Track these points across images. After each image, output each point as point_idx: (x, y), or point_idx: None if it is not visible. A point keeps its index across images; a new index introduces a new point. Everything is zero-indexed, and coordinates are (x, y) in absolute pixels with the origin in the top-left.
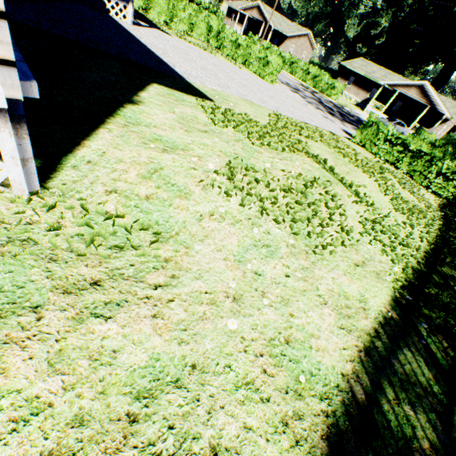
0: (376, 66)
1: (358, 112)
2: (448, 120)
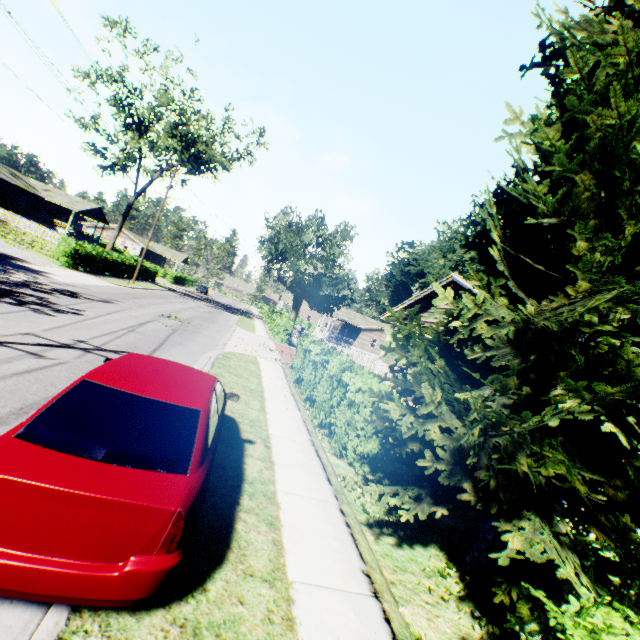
0: None
1: None
2: (362, 329)
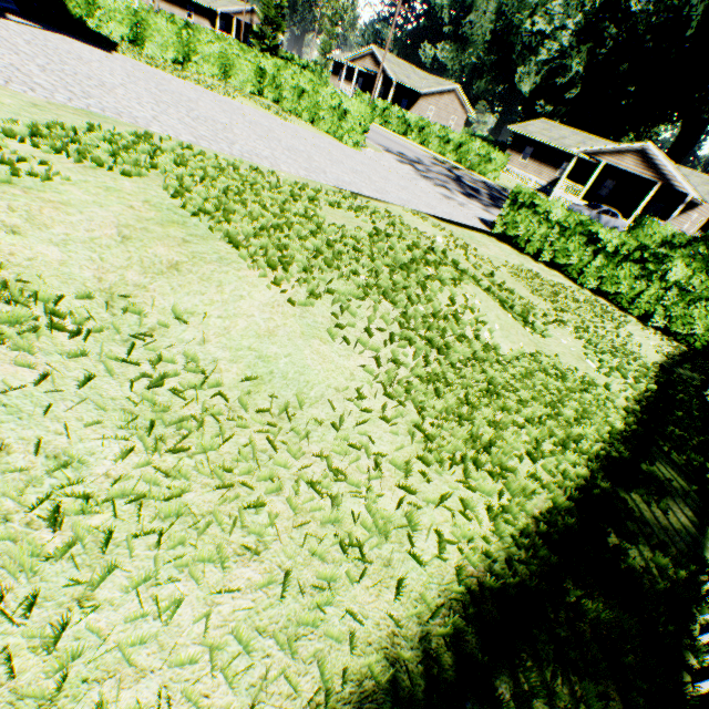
0: (567, 129)
1: None
2: (698, 204)
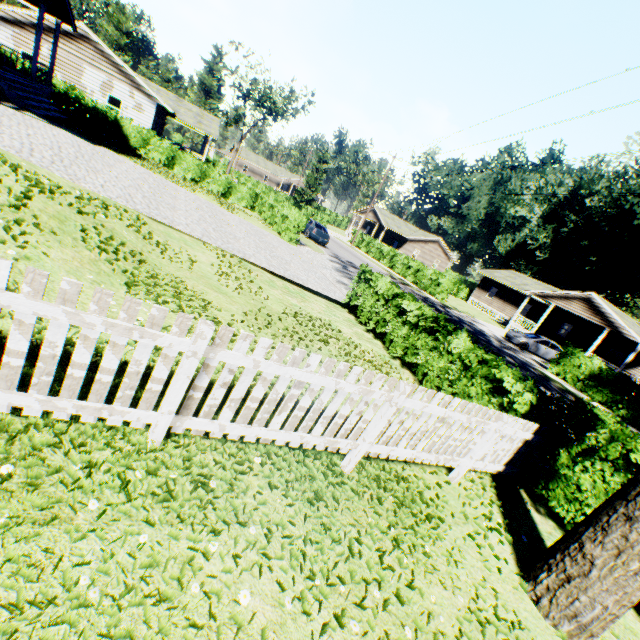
0: (532, 280)
1: (488, 324)
2: None
